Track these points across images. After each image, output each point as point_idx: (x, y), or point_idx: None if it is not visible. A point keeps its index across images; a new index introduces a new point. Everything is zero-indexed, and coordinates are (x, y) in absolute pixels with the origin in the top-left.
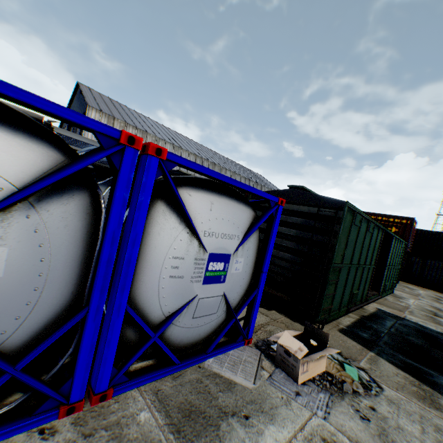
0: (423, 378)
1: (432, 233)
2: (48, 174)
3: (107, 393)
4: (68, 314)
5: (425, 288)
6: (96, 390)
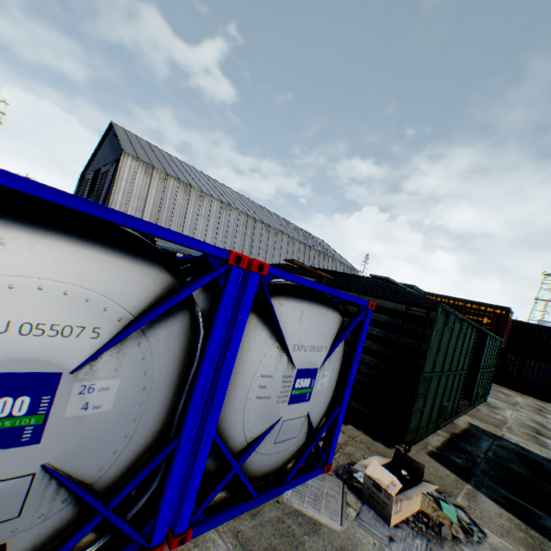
0: (530, 520)
1: (531, 326)
2: (159, 297)
3: (186, 534)
4: (155, 443)
5: (523, 395)
6: (176, 531)
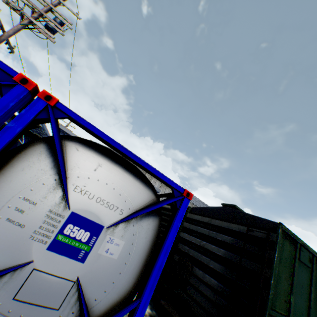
0: None
1: None
2: None
3: None
4: None
5: None
6: None
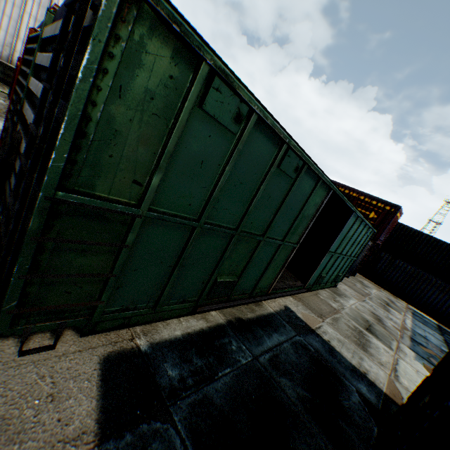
0: None
1: (415, 232)
2: None
3: None
4: None
5: (381, 288)
6: None
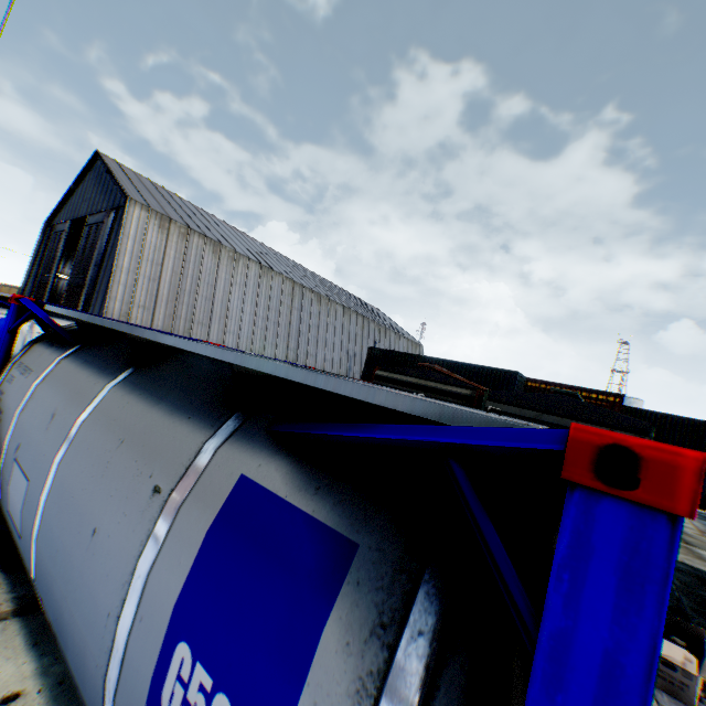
0: None
1: (636, 411)
2: None
3: None
4: None
5: None
6: None
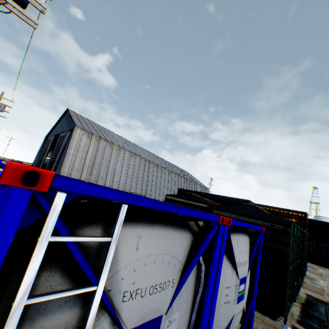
0: None
1: (317, 222)
2: (189, 250)
3: None
4: None
5: (321, 266)
6: None
